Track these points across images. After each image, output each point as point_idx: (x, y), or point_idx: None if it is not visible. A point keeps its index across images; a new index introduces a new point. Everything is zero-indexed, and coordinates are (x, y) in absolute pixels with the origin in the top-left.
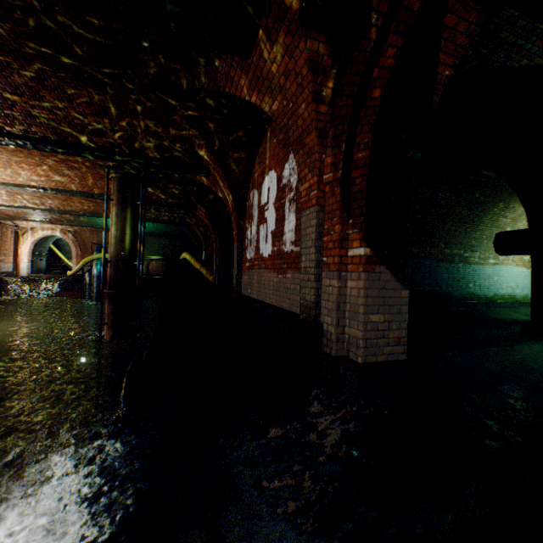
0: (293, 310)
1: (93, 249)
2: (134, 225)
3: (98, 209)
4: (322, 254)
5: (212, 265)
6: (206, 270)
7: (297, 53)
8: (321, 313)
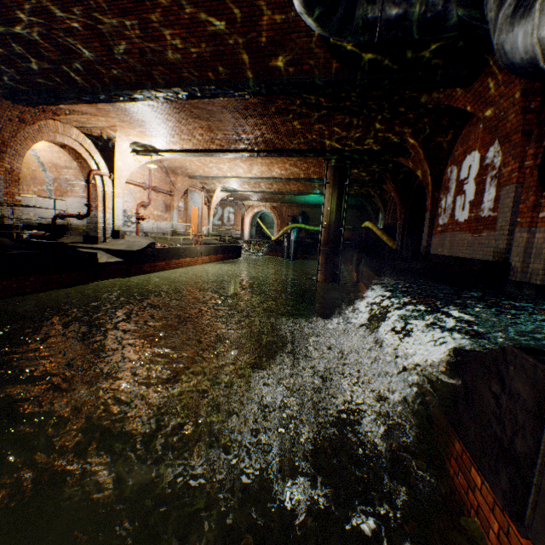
0: (484, 258)
1: (288, 221)
2: (341, 200)
3: (303, 189)
4: (516, 217)
5: (390, 233)
6: (386, 237)
7: (511, 85)
8: (510, 256)
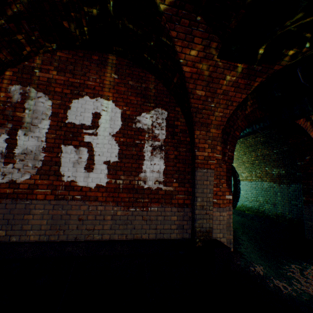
0: (163, 237)
1: None
2: None
3: None
4: (213, 197)
5: None
6: None
7: (239, 95)
8: (213, 232)
